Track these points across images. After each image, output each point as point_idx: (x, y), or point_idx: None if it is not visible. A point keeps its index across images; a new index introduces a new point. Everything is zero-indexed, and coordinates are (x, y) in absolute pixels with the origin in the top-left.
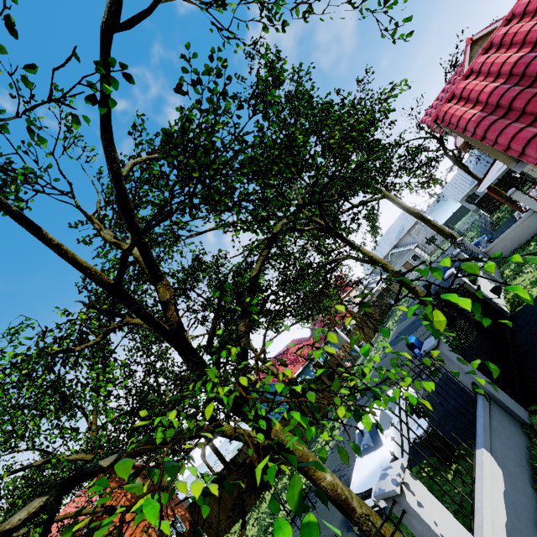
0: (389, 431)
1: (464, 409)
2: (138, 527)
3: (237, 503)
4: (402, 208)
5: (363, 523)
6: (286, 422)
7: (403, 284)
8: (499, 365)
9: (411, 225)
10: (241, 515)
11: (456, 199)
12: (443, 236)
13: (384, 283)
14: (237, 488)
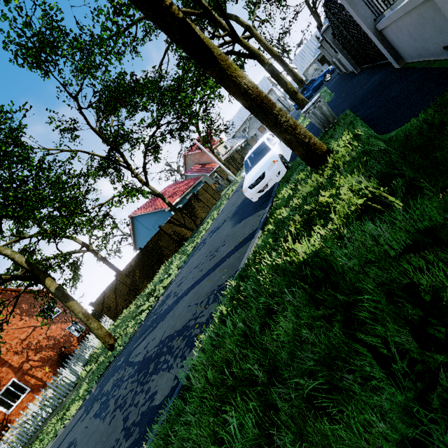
0: (276, 140)
1: (335, 113)
2: (35, 331)
3: (132, 289)
4: (267, 49)
5: (282, 115)
6: (171, 225)
7: (275, 77)
8: (362, 80)
9: (267, 92)
10: (136, 296)
11: (302, 69)
12: (296, 81)
13: (243, 144)
14: (131, 278)
